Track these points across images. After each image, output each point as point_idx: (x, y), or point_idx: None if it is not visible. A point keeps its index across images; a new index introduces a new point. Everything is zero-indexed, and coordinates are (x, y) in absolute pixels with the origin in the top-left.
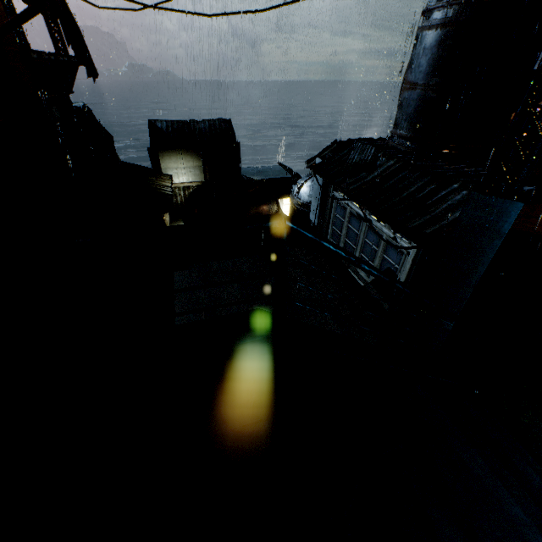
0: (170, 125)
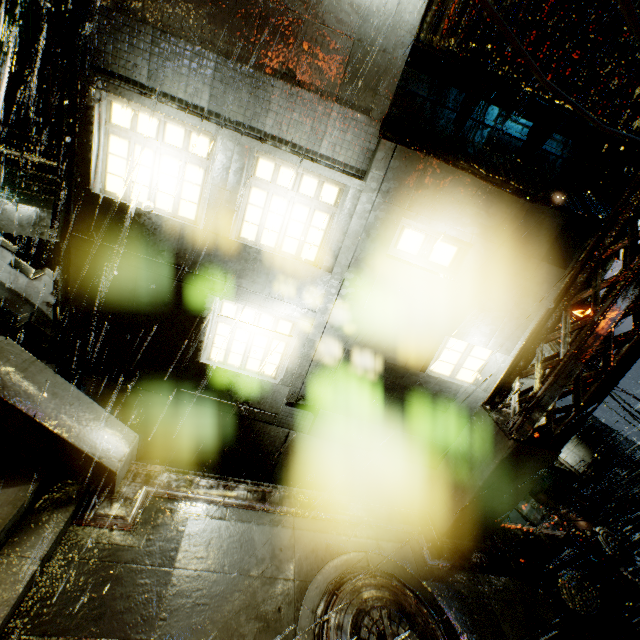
0: (592, 421)
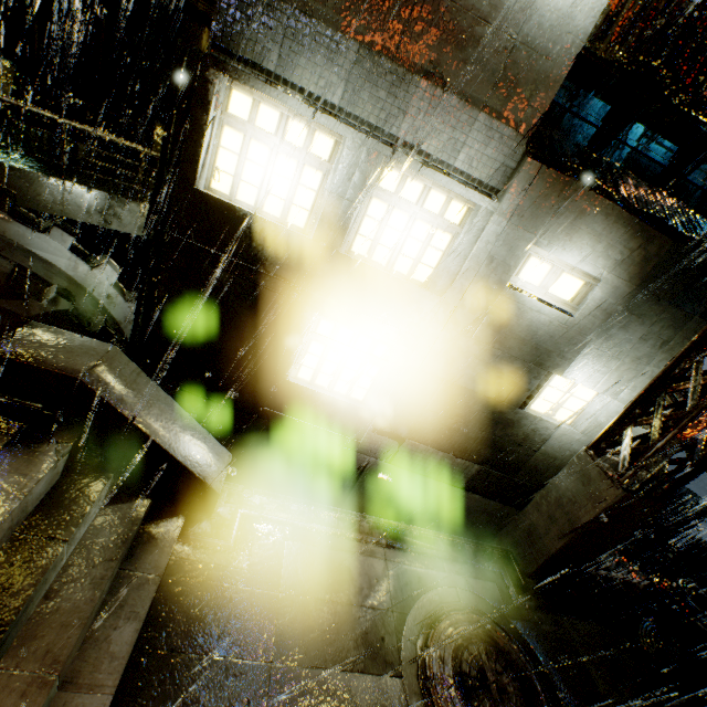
0: None
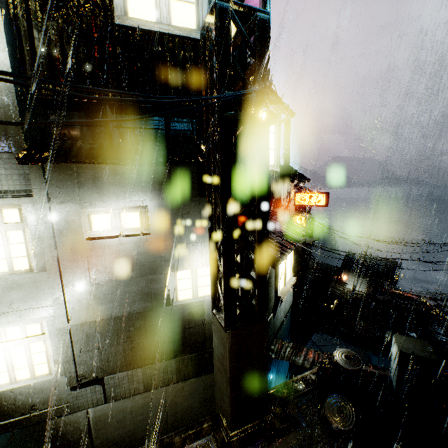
0: (357, 258)
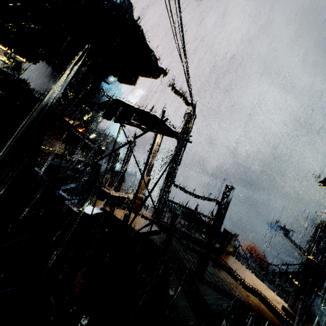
0: None
